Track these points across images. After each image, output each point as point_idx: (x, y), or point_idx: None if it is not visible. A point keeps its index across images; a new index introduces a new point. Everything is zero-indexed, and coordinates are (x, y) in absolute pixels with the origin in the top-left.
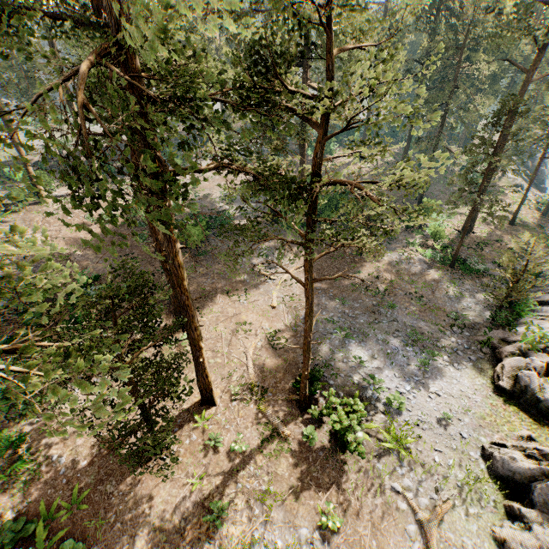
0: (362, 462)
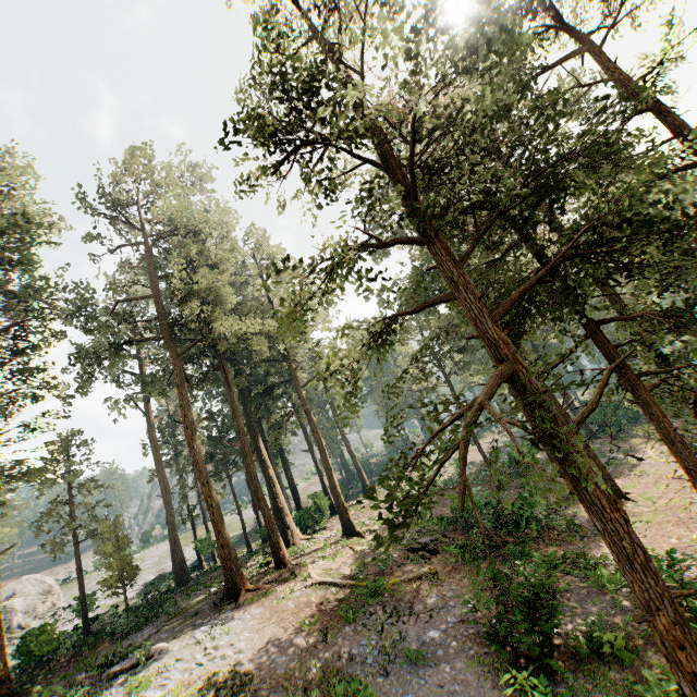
0: None
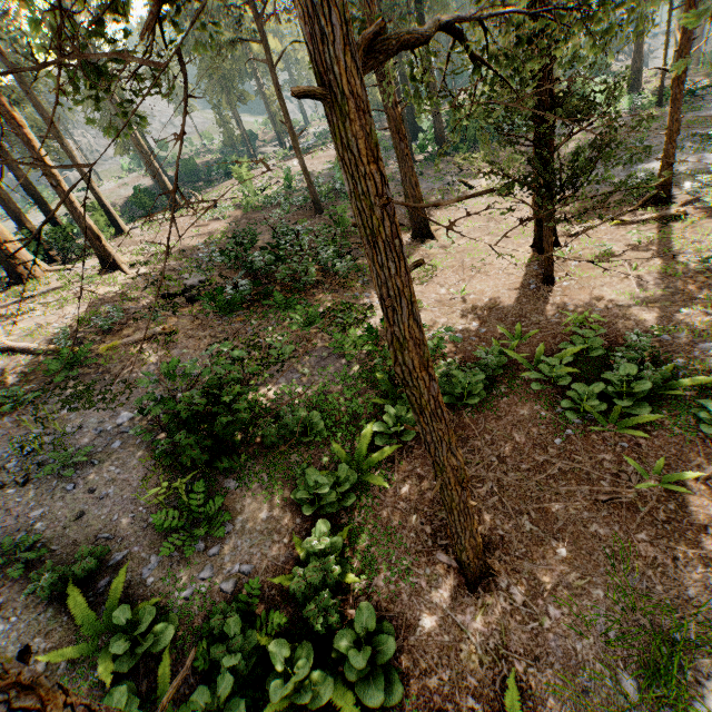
0: None
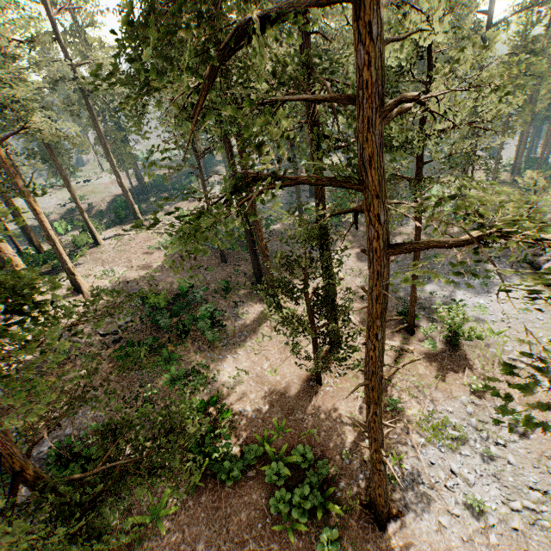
0: (477, 351)
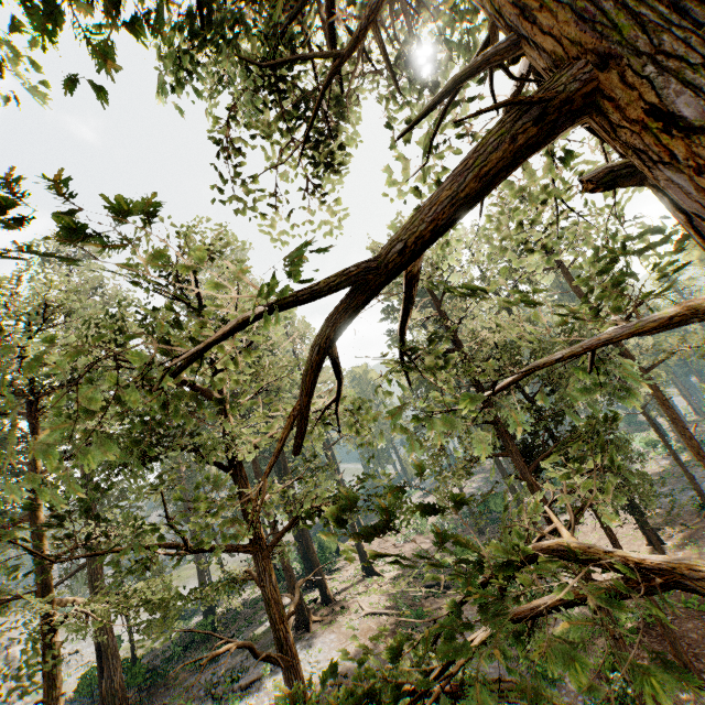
0: None
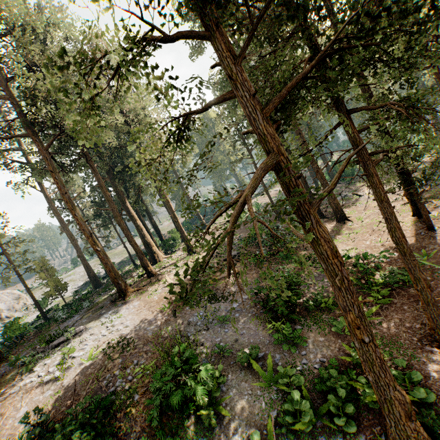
0: None
